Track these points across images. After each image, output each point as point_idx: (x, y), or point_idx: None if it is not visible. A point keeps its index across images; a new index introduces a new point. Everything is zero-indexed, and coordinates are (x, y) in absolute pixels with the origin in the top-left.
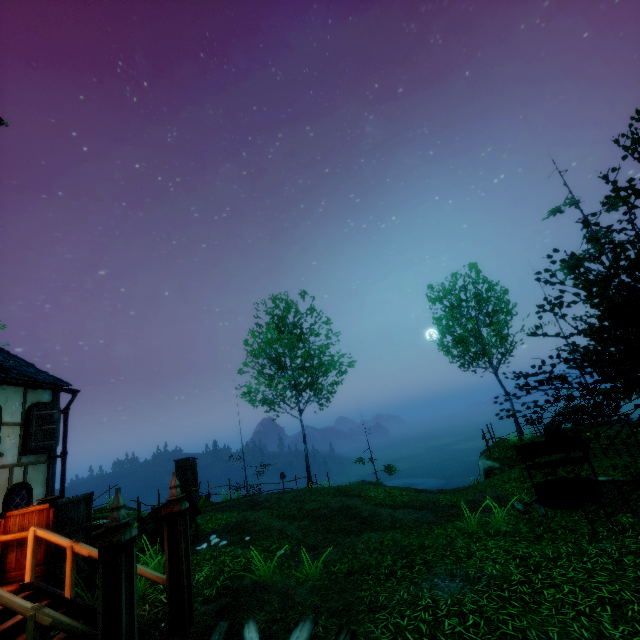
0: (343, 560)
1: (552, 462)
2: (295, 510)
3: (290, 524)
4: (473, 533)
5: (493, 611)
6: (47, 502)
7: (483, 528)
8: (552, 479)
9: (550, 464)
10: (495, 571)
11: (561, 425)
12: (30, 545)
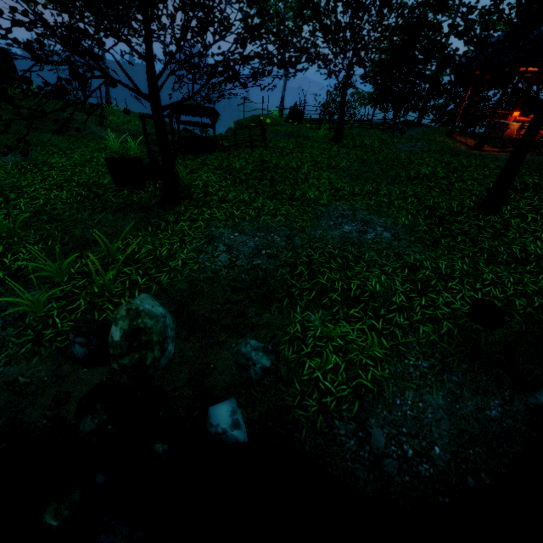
0: (4, 141)
1: (192, 123)
2: (25, 109)
3: (5, 116)
4: (107, 150)
5: (3, 170)
6: None
7: (123, 150)
8: (202, 137)
9: (190, 124)
10: (54, 161)
11: (300, 112)
12: None
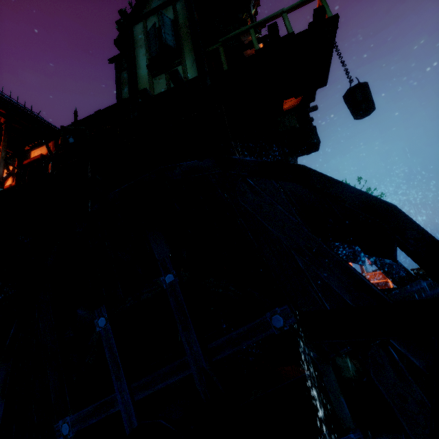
0: None
1: None
2: None
3: None
4: None
5: None
6: (378, 271)
7: None
8: None
9: None
10: None
11: None
12: (390, 284)
